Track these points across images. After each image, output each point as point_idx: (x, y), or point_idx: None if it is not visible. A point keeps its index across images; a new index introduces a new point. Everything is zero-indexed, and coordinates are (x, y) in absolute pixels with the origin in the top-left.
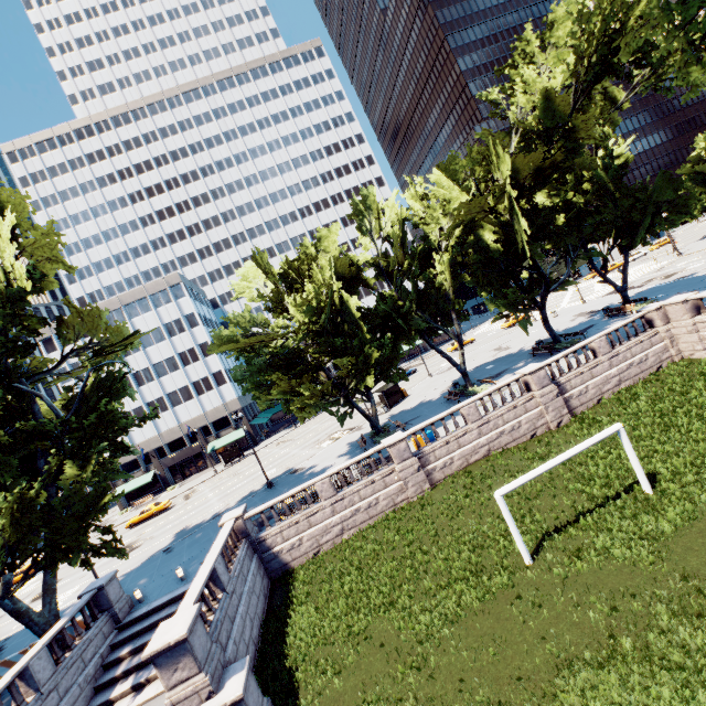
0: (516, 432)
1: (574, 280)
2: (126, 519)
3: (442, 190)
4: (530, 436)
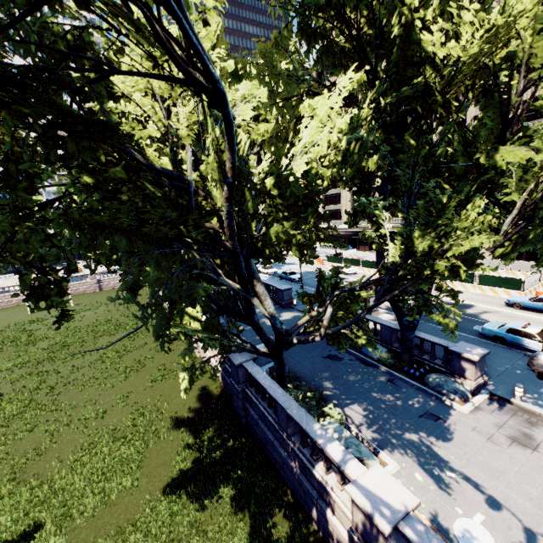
0: (77, 291)
1: None
2: None
3: None
4: (82, 293)
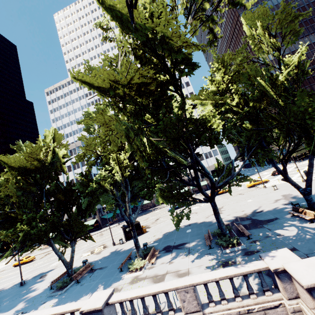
0: None
1: (295, 163)
2: (30, 255)
3: None
4: None
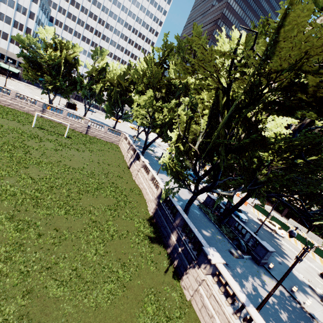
0: (71, 125)
1: None
2: None
3: (120, 71)
4: (73, 129)
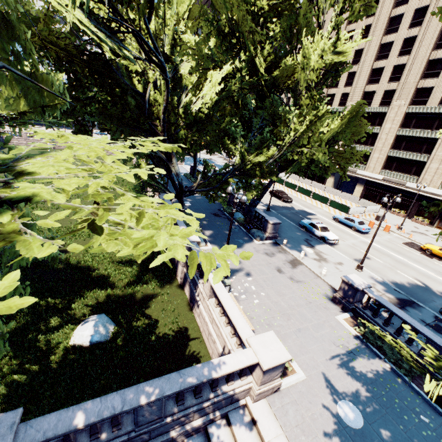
0: None
1: None
2: None
3: None
4: None
